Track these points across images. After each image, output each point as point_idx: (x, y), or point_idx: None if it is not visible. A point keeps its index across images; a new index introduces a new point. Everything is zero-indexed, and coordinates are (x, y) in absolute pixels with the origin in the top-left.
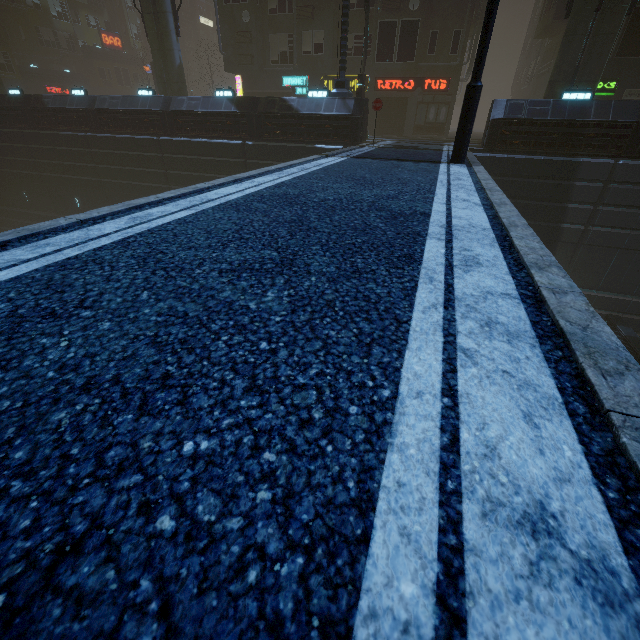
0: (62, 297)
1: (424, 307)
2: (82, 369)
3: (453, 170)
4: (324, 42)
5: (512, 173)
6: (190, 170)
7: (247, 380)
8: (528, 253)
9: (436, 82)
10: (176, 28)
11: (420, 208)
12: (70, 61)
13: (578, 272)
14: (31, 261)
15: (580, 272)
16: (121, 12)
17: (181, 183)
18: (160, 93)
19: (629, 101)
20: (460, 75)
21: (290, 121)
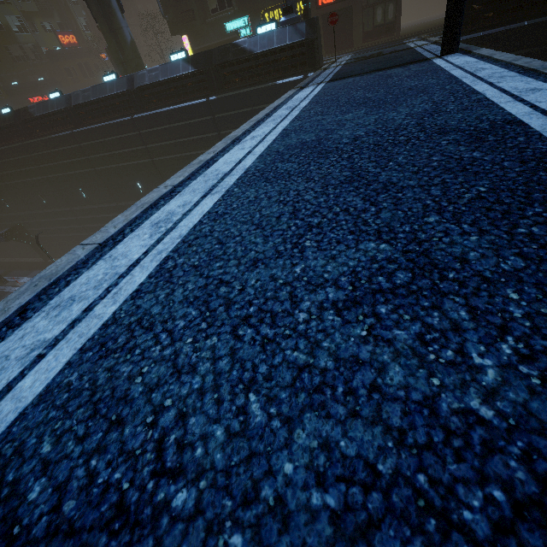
0: (123, 441)
1: None
2: None
3: (457, 62)
4: None
5: None
6: (166, 139)
7: None
8: None
9: None
10: (119, 5)
11: (493, 116)
12: (40, 69)
13: None
14: (59, 342)
15: None
16: (68, 9)
17: (162, 154)
18: (122, 74)
19: None
20: None
21: (246, 65)
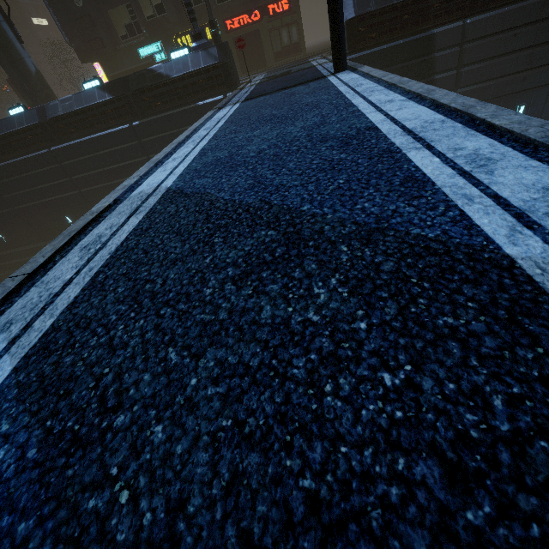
0: (72, 403)
1: (506, 236)
2: (182, 545)
3: (345, 79)
4: (162, 1)
5: (379, 65)
6: (92, 169)
7: (430, 460)
8: (524, 129)
9: (278, 5)
10: (16, 35)
11: (359, 124)
12: None
13: None
14: (2, 357)
15: None
16: None
17: (90, 184)
18: (30, 106)
19: None
20: None
21: (165, 89)
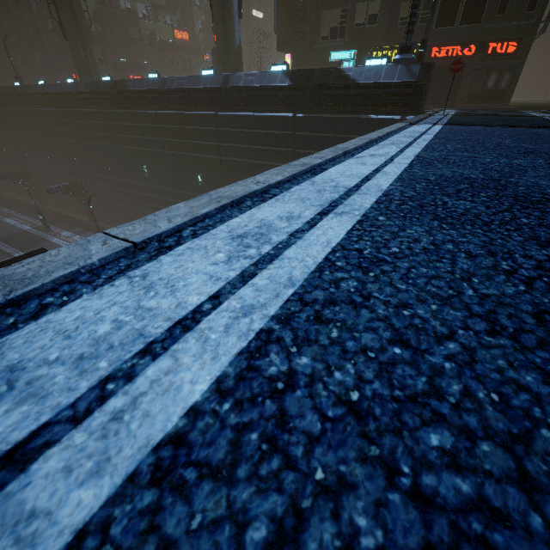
0: None
1: None
2: None
3: None
4: (379, 12)
5: None
6: (241, 142)
7: None
8: None
9: (503, 45)
10: (239, 10)
11: None
12: (149, 54)
13: None
14: None
15: None
16: (190, 11)
17: (231, 154)
18: (219, 73)
19: None
20: (535, 35)
21: (345, 91)
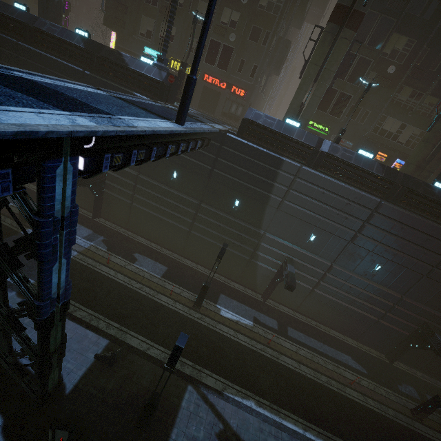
0: None
1: None
2: None
3: (155, 122)
4: (175, 35)
5: (248, 154)
6: None
7: None
8: None
9: (239, 90)
10: None
11: None
12: None
13: (276, 226)
14: None
15: (277, 227)
16: None
17: None
18: (39, 14)
19: (314, 135)
20: (253, 91)
21: (121, 69)
